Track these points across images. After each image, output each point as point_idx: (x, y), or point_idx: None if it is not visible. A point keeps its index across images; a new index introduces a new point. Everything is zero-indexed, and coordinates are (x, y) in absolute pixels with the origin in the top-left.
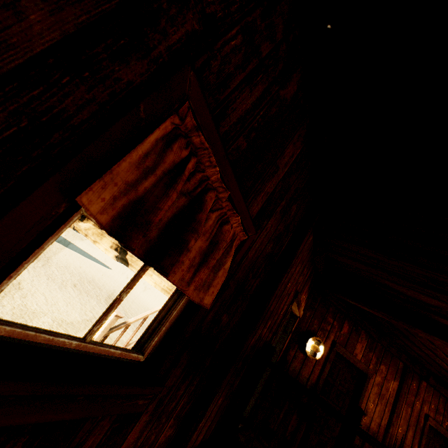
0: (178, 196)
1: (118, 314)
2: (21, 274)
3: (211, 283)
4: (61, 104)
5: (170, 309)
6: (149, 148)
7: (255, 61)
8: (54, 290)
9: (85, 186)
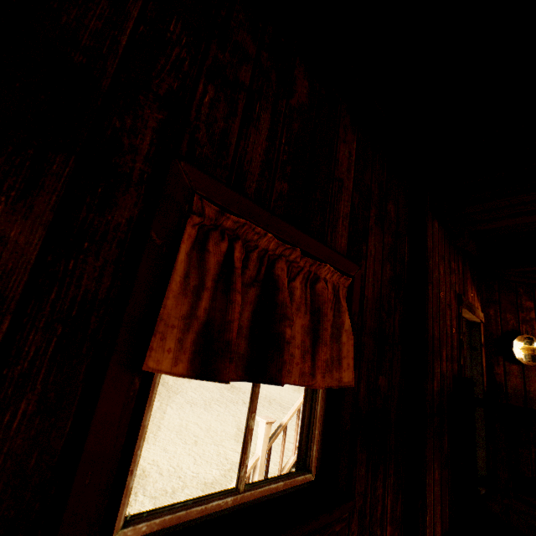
0: (244, 291)
1: (268, 421)
2: (166, 413)
3: (340, 356)
4: (81, 288)
5: (312, 405)
6: (184, 267)
7: (242, 95)
8: (201, 414)
9: (146, 348)
